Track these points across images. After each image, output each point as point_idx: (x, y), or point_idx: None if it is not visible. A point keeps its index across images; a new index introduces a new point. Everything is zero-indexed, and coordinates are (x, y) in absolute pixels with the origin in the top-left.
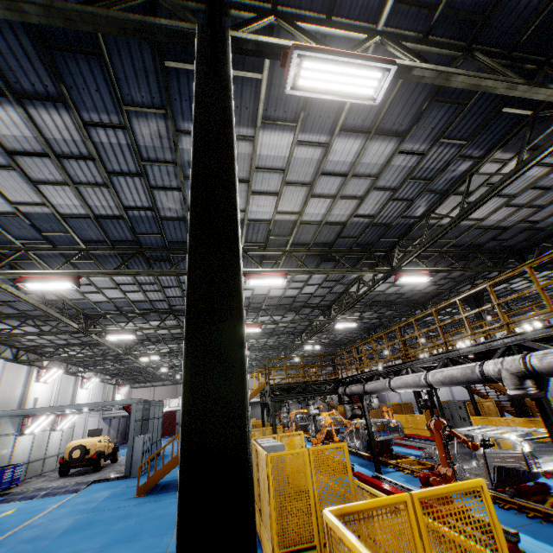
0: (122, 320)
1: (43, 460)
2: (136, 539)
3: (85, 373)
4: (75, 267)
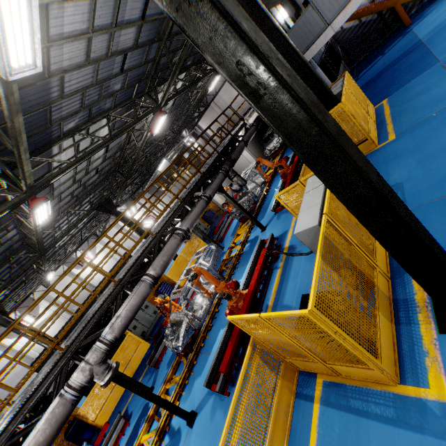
0: None
1: None
2: None
3: None
4: None
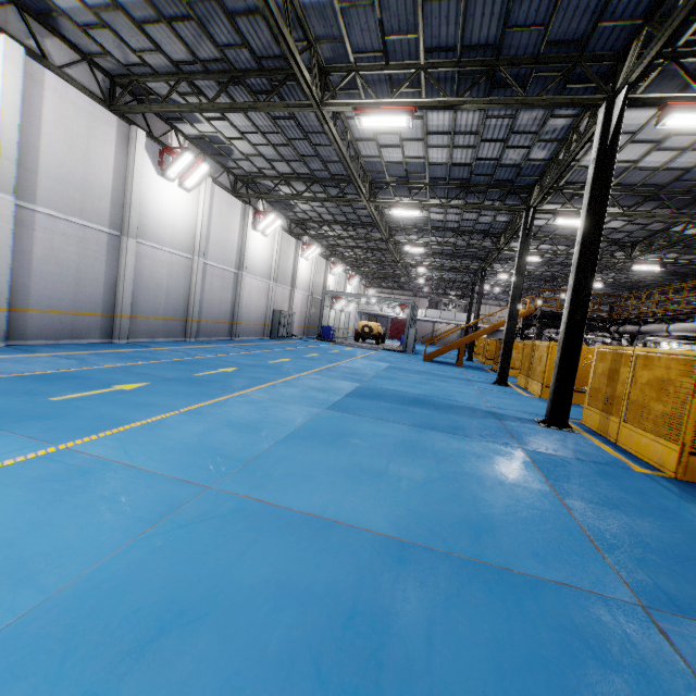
0: (410, 233)
1: (338, 330)
2: (445, 372)
3: (350, 272)
4: (410, 194)
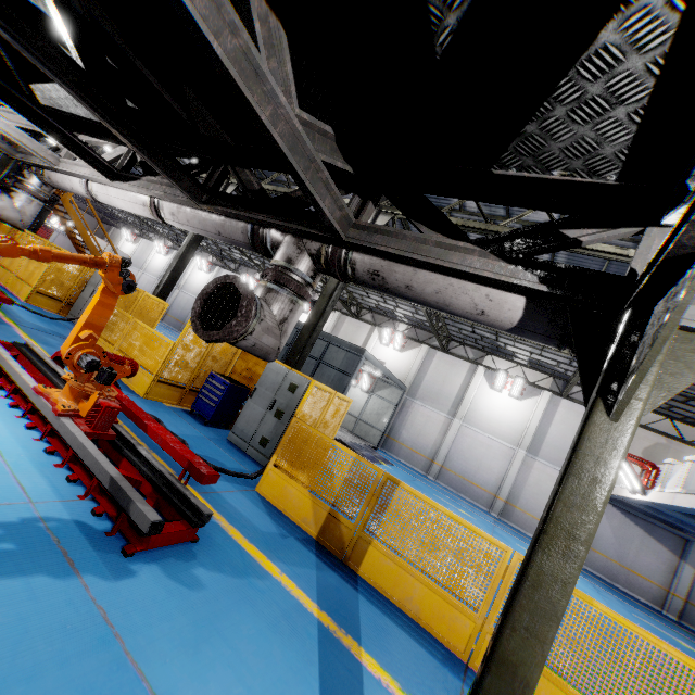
0: None
1: None
2: None
3: (508, 368)
4: None
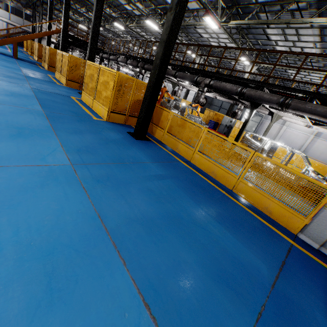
0: None
1: None
2: None
3: None
4: None
